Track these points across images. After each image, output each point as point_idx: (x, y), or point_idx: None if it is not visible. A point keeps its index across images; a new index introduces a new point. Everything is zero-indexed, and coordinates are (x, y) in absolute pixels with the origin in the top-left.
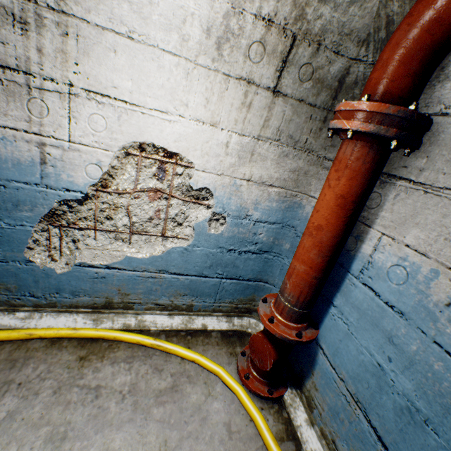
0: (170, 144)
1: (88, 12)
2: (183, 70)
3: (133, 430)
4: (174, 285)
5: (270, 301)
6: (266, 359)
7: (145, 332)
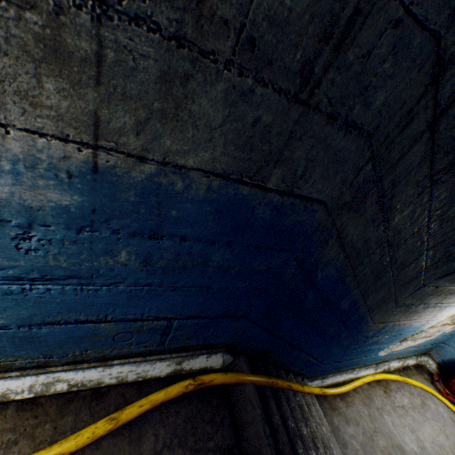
0: None
1: None
2: None
3: (428, 424)
4: (411, 350)
5: None
6: None
7: (389, 371)
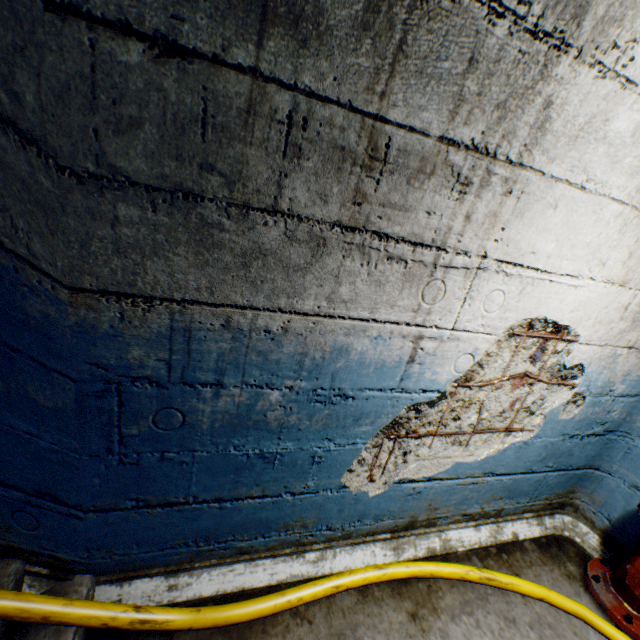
0: (563, 316)
1: (550, 161)
2: (620, 221)
3: None
4: (493, 488)
5: None
6: None
7: (451, 556)
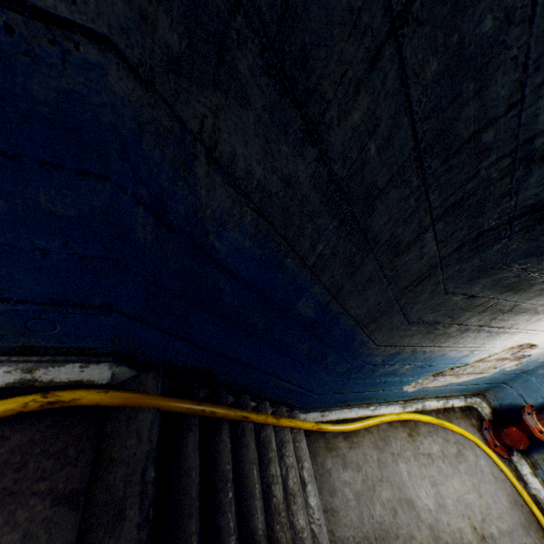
0: (537, 342)
1: None
2: None
3: (458, 478)
4: (456, 389)
5: (531, 414)
6: (518, 444)
7: (423, 411)
